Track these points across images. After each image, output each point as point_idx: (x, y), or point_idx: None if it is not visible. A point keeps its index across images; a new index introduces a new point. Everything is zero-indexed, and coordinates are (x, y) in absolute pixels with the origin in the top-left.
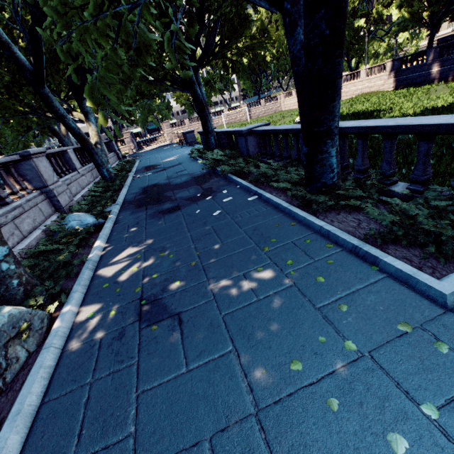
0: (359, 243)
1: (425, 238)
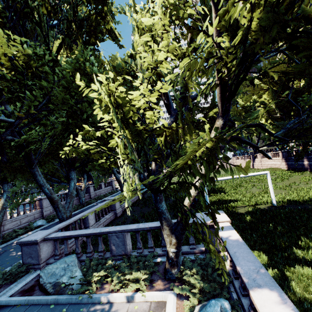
0: None
1: None
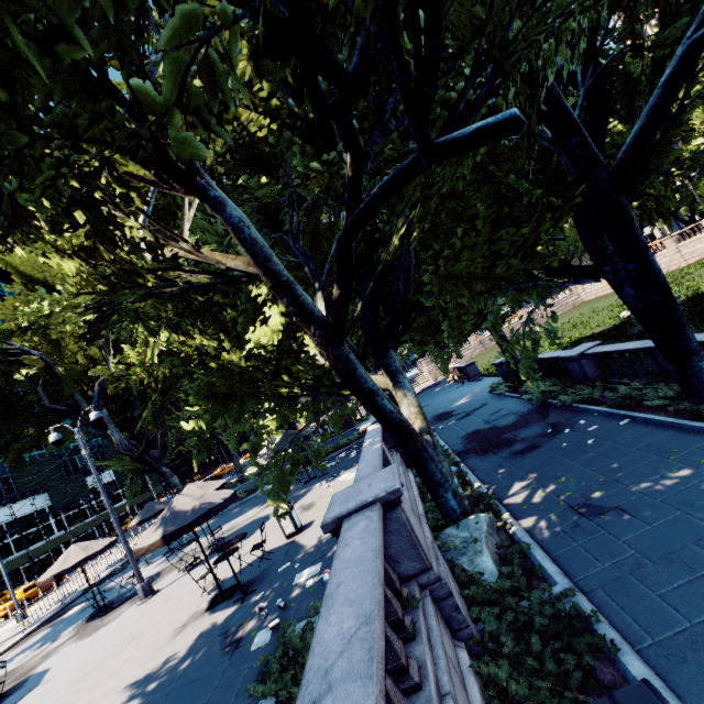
0: None
1: None
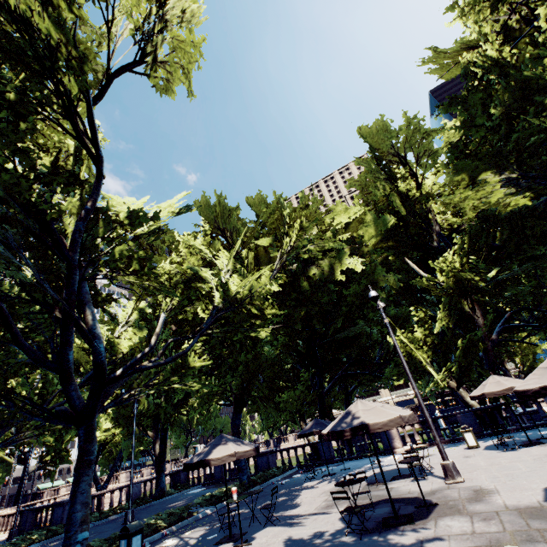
0: None
1: None
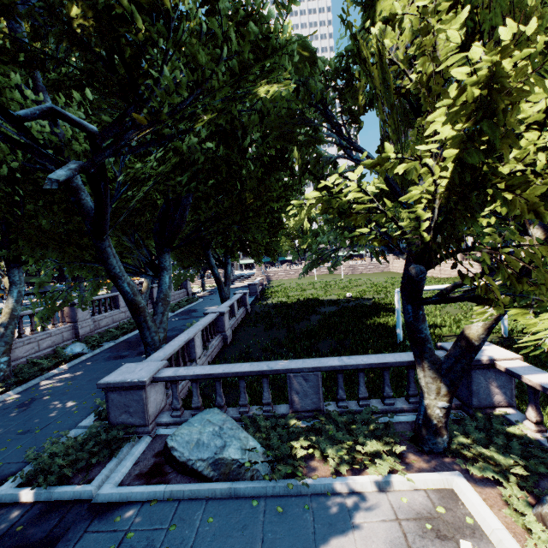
0: None
1: None
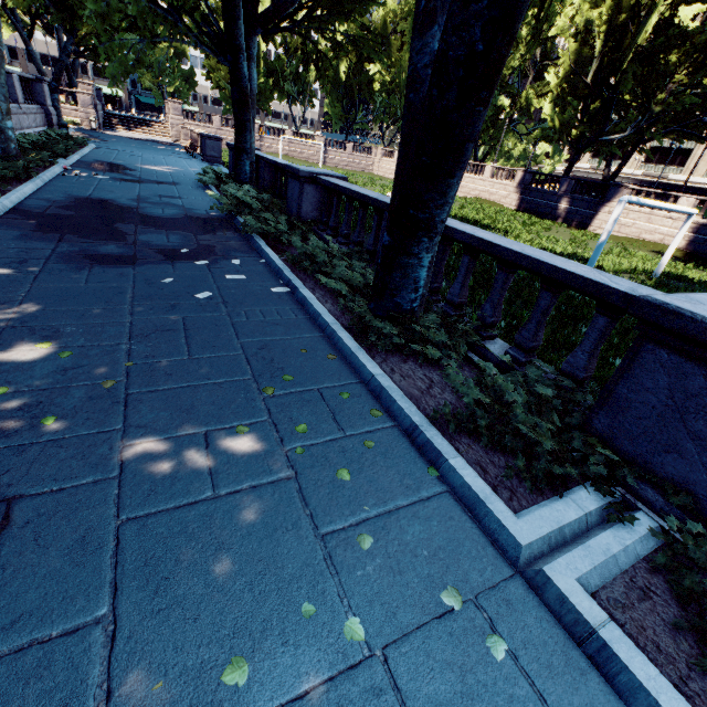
0: (422, 422)
1: (514, 441)
